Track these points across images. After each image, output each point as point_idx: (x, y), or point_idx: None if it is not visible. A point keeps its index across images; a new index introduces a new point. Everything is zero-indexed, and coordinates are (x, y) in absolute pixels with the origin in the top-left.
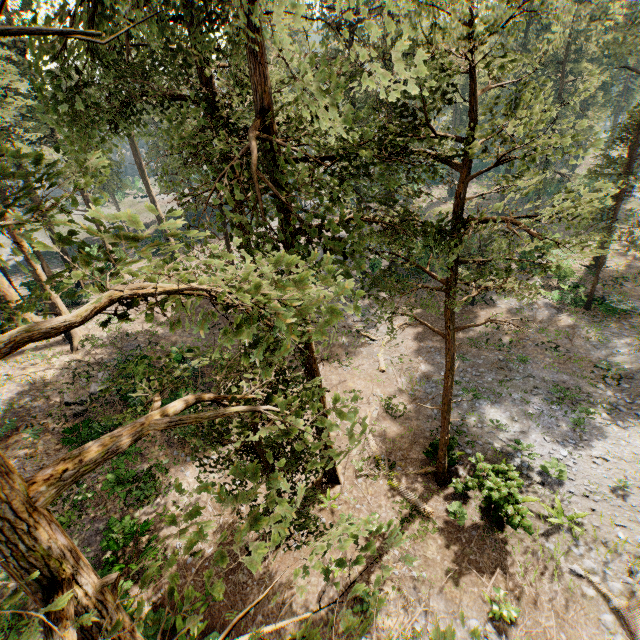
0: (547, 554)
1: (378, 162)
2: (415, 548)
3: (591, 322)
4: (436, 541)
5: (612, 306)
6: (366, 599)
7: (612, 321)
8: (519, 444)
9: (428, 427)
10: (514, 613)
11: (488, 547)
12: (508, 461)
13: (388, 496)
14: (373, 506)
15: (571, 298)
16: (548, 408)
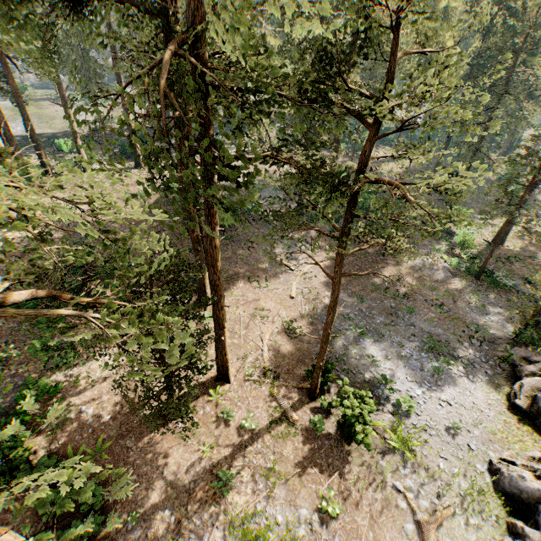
0: (379, 469)
1: (298, 106)
2: (275, 445)
3: (476, 290)
4: (294, 443)
5: (497, 280)
6: (223, 478)
7: (494, 292)
8: (384, 379)
9: (316, 351)
10: (337, 510)
11: (334, 455)
12: (372, 390)
13: (266, 400)
14: (251, 406)
15: (466, 266)
16: (418, 354)
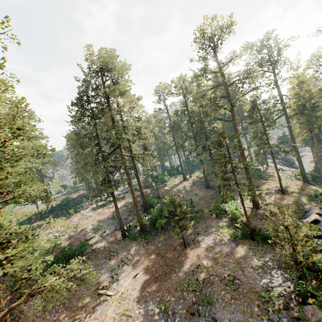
0: None
1: None
2: None
3: (256, 250)
4: None
5: (264, 236)
6: None
7: (268, 247)
8: None
9: None
10: None
11: None
12: None
13: None
14: None
15: (240, 233)
16: None
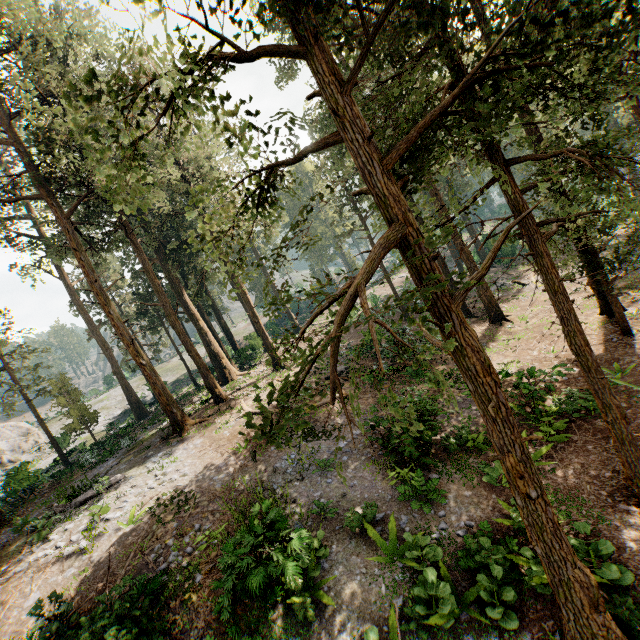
0: None
1: None
2: None
3: None
4: None
5: None
6: None
7: None
8: None
9: None
10: None
11: None
12: None
13: None
14: None
15: None
16: None
